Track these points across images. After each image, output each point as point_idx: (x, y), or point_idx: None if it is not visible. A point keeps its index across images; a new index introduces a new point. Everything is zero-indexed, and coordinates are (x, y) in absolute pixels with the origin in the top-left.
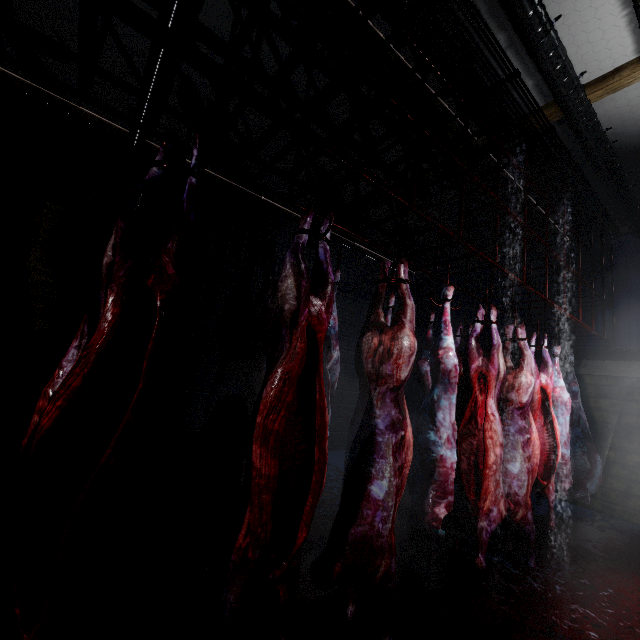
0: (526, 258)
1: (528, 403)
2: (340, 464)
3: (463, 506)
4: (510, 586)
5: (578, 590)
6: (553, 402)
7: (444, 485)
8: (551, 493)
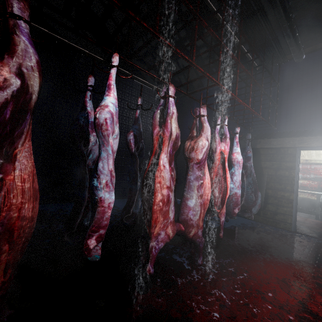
0: (234, 81)
1: (203, 159)
2: (122, 206)
3: (144, 231)
4: (176, 280)
5: (223, 277)
6: (232, 162)
7: (98, 221)
8: (221, 216)
